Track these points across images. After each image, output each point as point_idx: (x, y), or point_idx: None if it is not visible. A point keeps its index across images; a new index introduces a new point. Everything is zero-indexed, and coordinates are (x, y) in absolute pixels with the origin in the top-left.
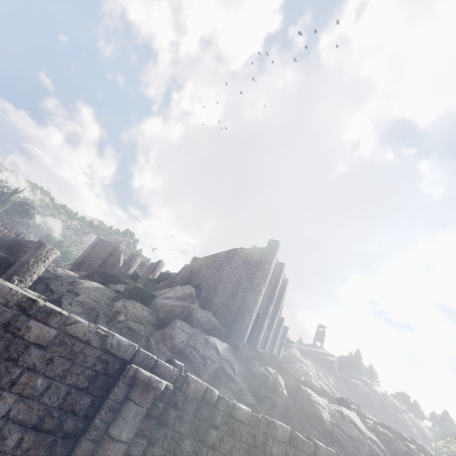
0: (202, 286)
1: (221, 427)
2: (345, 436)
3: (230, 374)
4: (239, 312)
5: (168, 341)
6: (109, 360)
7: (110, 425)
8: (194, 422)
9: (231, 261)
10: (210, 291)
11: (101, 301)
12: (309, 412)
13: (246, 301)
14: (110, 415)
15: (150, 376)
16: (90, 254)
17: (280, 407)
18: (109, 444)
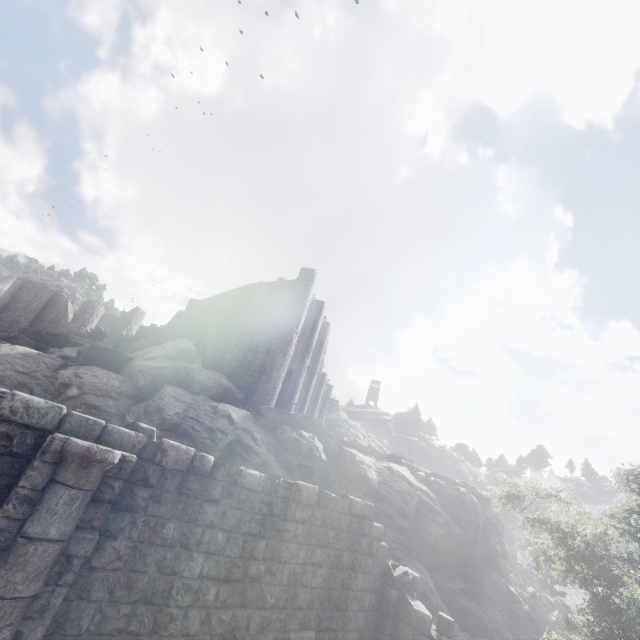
0: (207, 340)
1: (221, 500)
2: (393, 492)
3: (250, 446)
4: (263, 369)
5: (155, 416)
6: (12, 432)
7: (25, 523)
8: (179, 500)
9: (248, 301)
10: (220, 345)
11: (36, 372)
12: (353, 475)
13: (272, 354)
14: (25, 508)
15: (89, 445)
16: (11, 306)
17: (318, 474)
18: (26, 547)
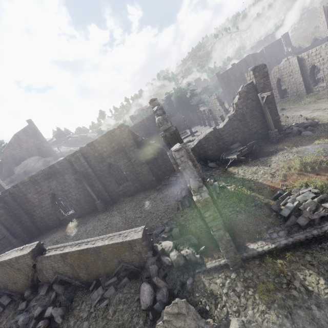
0: (23, 157)
1: None
2: None
3: None
4: (48, 151)
5: None
6: None
7: None
8: None
9: (21, 140)
10: (29, 155)
11: None
12: None
13: (46, 146)
14: None
15: None
16: None
17: None
18: None
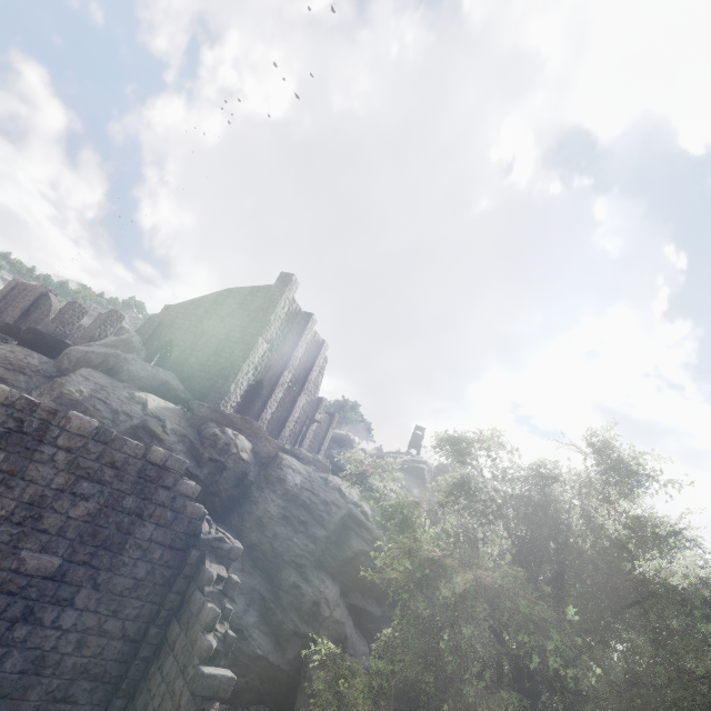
0: (175, 344)
1: None
2: (317, 500)
3: (155, 432)
4: (221, 373)
5: (56, 391)
6: None
7: None
8: None
9: (222, 306)
10: (185, 349)
11: None
12: (273, 477)
13: (233, 359)
14: None
15: None
16: (0, 306)
17: (233, 472)
18: None
